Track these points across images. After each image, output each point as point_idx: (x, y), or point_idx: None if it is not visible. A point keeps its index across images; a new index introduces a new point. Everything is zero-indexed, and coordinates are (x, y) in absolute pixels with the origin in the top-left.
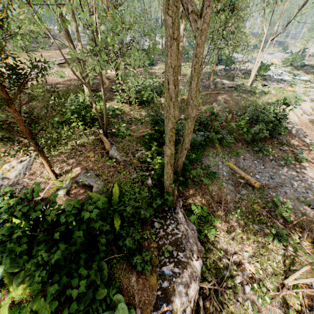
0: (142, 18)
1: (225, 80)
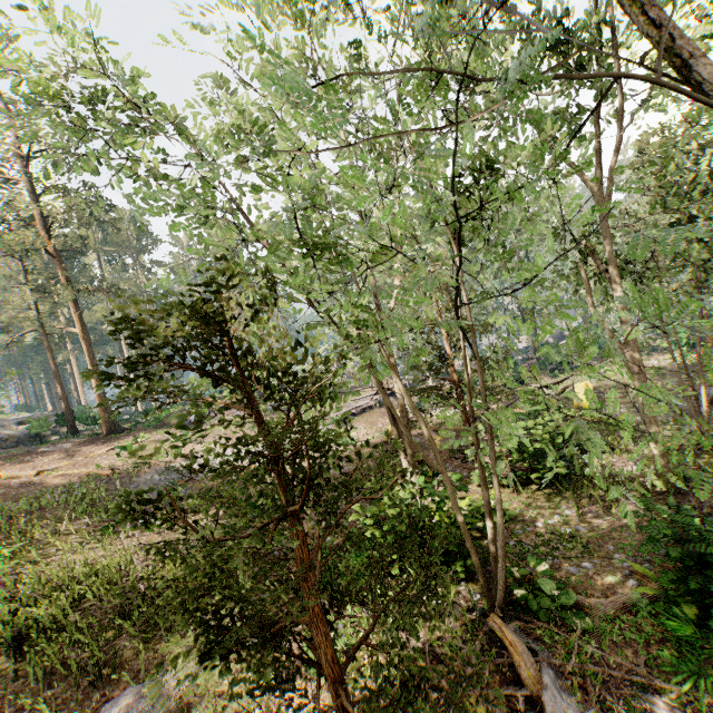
0: (482, 312)
1: None
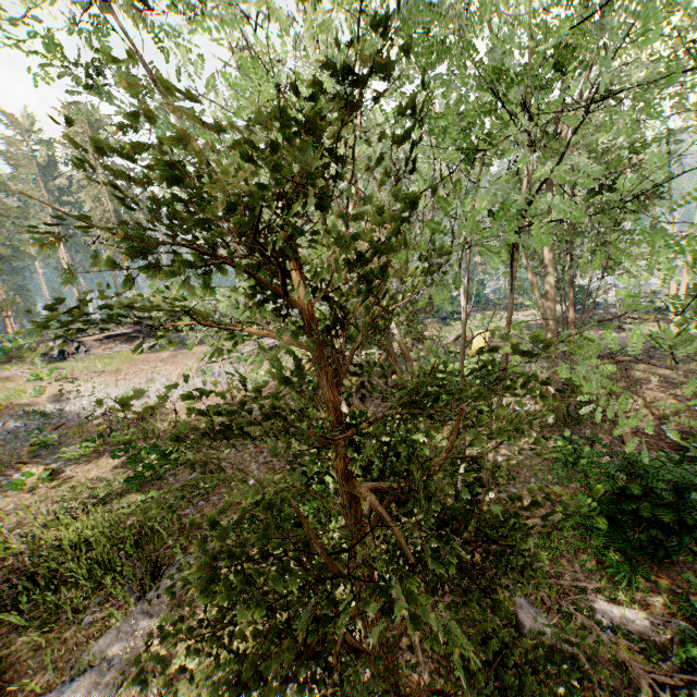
0: None
1: (601, 330)
